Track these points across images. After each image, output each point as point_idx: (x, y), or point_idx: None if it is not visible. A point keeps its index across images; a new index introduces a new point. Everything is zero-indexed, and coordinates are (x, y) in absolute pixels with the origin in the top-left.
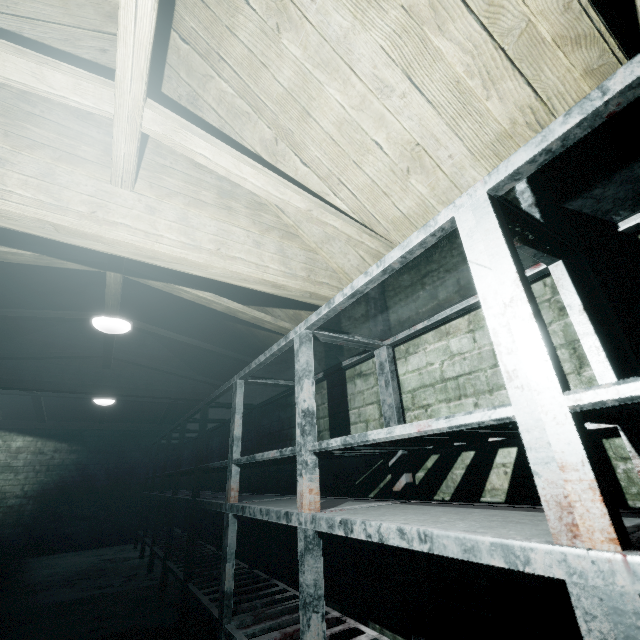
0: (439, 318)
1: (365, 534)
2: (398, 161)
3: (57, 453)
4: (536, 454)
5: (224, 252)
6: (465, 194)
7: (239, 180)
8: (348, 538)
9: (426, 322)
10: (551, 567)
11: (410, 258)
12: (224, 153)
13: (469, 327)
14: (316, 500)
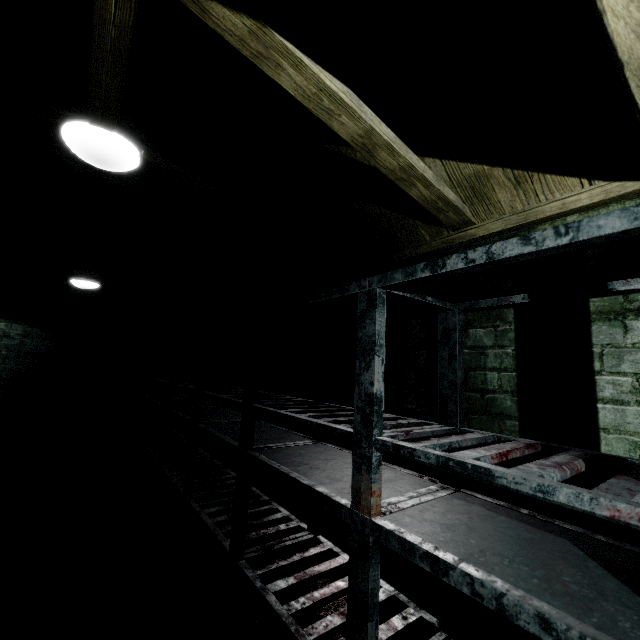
0: None
1: None
2: None
3: (28, 338)
4: None
5: None
6: None
7: None
8: None
9: None
10: None
11: None
12: None
13: None
14: None
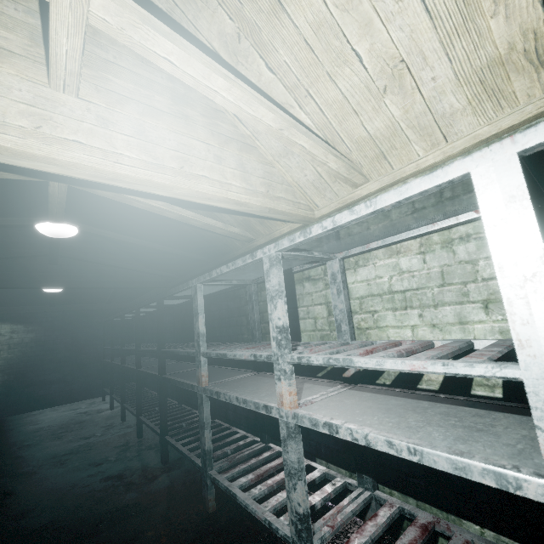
0: (395, 240)
1: (351, 437)
2: (376, 77)
3: (15, 334)
4: (541, 413)
5: (188, 170)
6: (488, 150)
7: (208, 92)
8: None
9: (380, 242)
10: (543, 496)
11: (404, 203)
12: (194, 59)
13: (420, 249)
14: (295, 400)
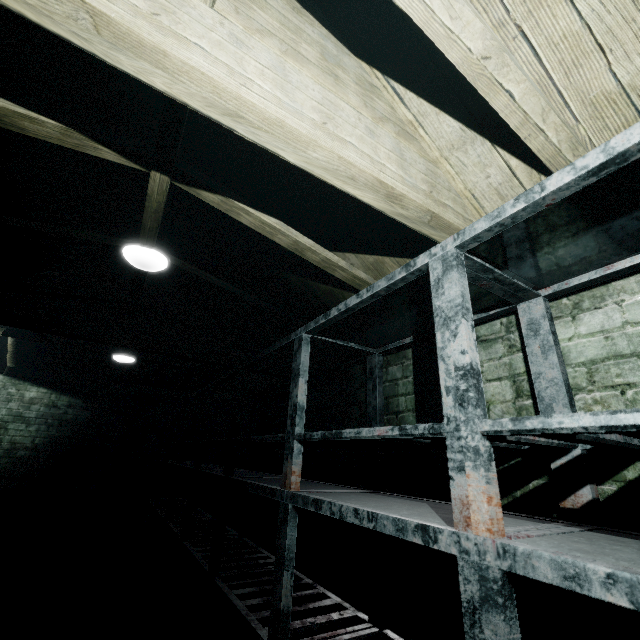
0: None
1: None
2: None
3: (71, 408)
4: None
5: (331, 129)
6: None
7: None
8: (448, 557)
9: (639, 257)
10: None
11: None
12: None
13: None
14: (498, 516)
